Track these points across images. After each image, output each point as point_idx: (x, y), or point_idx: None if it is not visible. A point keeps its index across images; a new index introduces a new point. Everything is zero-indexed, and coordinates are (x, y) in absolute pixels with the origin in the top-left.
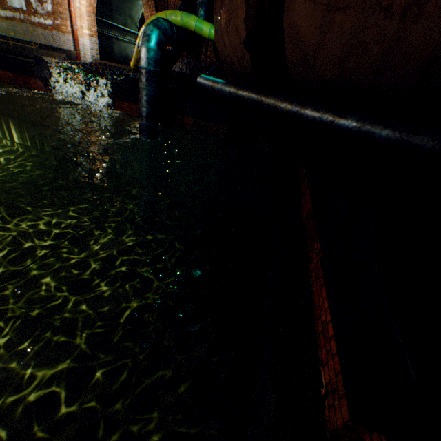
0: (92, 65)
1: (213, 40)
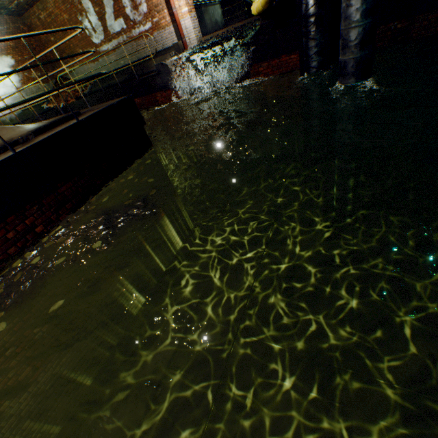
0: (199, 48)
1: None
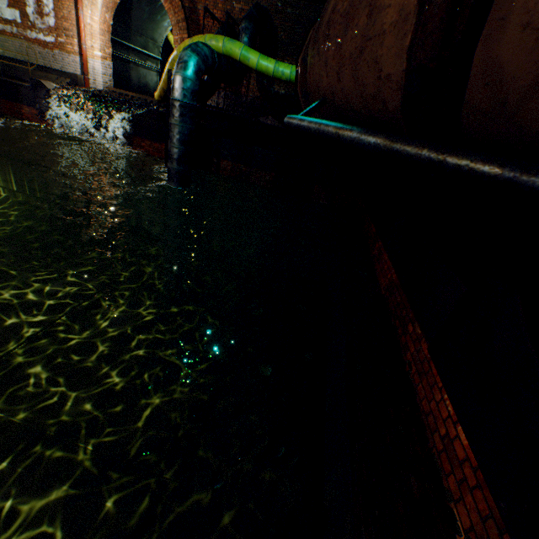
0: (104, 94)
1: (262, 72)
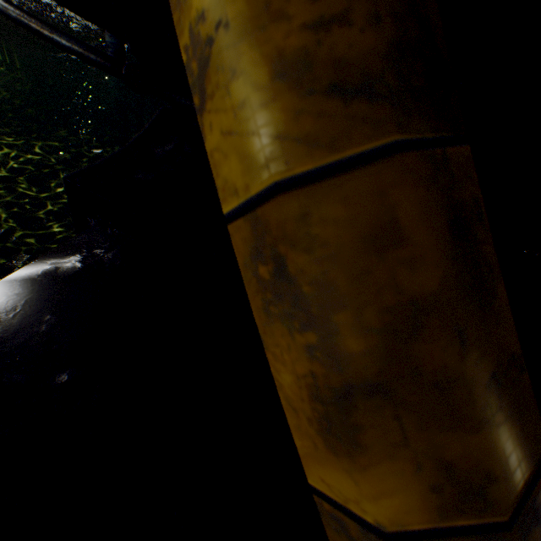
0: None
1: None
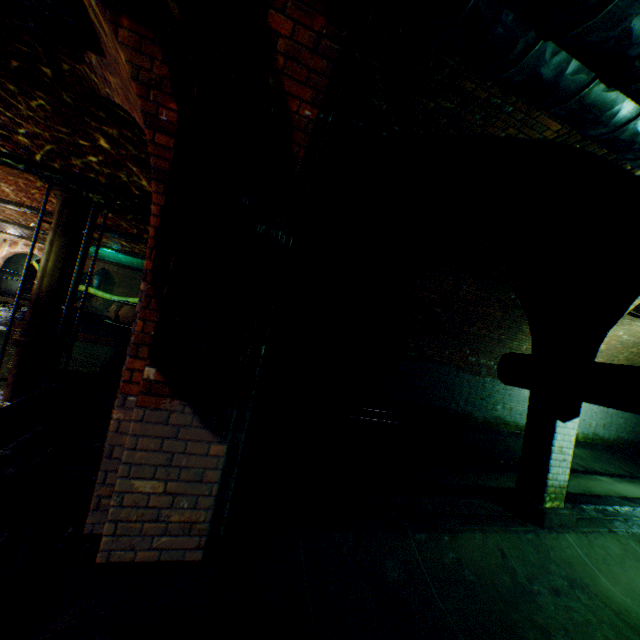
0: None
1: (105, 298)
